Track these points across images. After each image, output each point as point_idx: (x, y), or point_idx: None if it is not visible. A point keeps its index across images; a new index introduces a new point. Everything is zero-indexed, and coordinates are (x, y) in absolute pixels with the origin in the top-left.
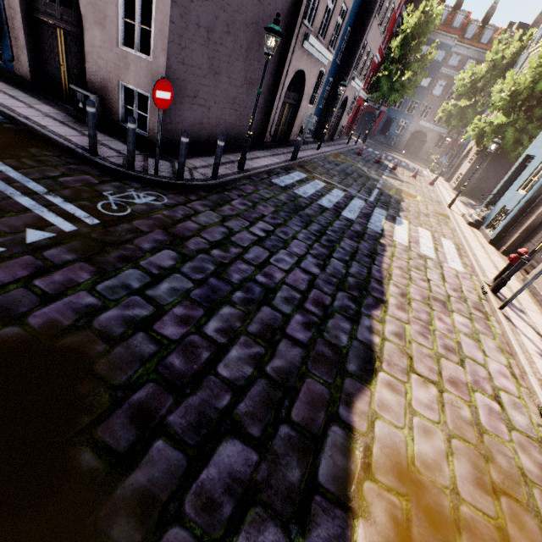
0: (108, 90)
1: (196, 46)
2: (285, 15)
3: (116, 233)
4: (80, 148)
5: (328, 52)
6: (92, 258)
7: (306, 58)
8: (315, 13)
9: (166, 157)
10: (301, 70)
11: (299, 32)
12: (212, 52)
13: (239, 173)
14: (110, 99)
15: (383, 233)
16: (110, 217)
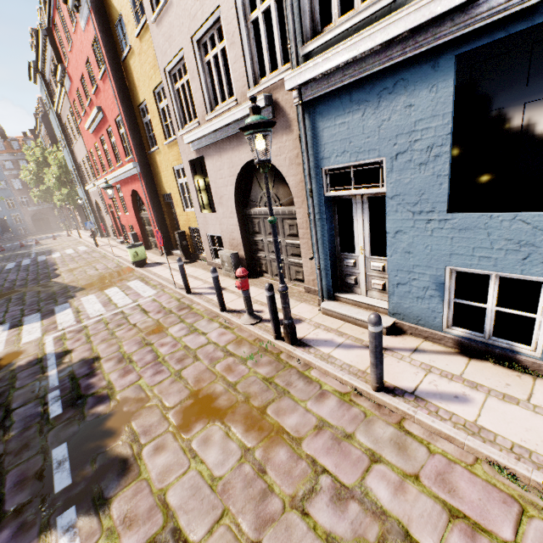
0: None
1: None
2: None
3: None
4: None
5: None
6: None
7: None
8: None
9: None
10: None
11: None
12: None
13: None
14: None
15: (47, 259)
16: None
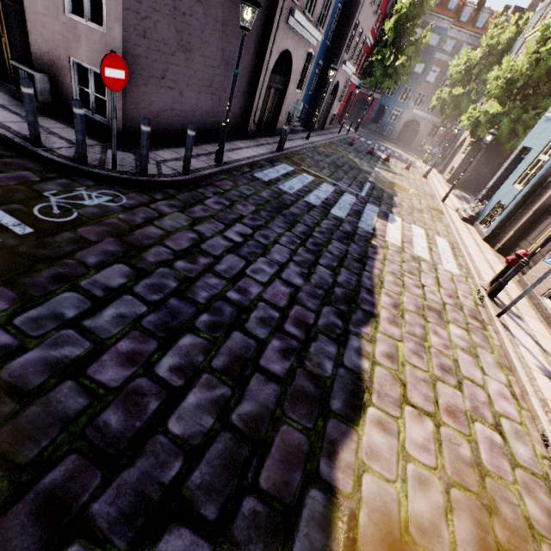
0: (58, 67)
1: (160, 16)
2: None
3: (53, 244)
4: (20, 137)
5: (316, 31)
6: (15, 280)
7: (293, 36)
8: None
9: (130, 148)
10: (287, 51)
11: (283, 6)
12: (181, 25)
13: (216, 166)
14: (61, 79)
15: (374, 232)
16: (48, 224)
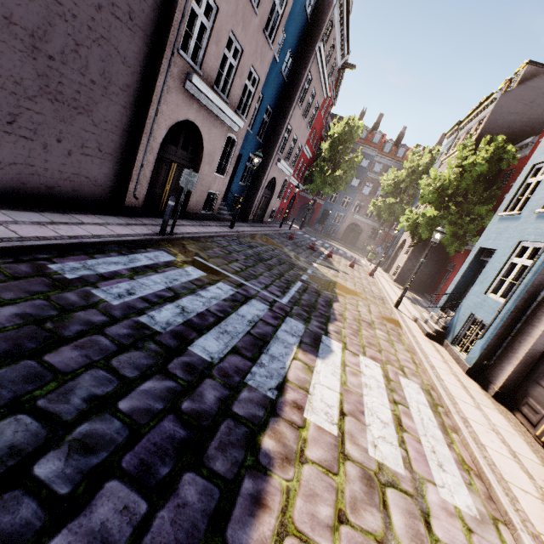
0: None
1: None
2: (141, 28)
3: None
4: None
5: (234, 114)
6: None
7: (199, 109)
8: (204, 54)
9: None
10: (193, 125)
11: (171, 61)
12: None
13: None
14: None
15: (280, 397)
16: None
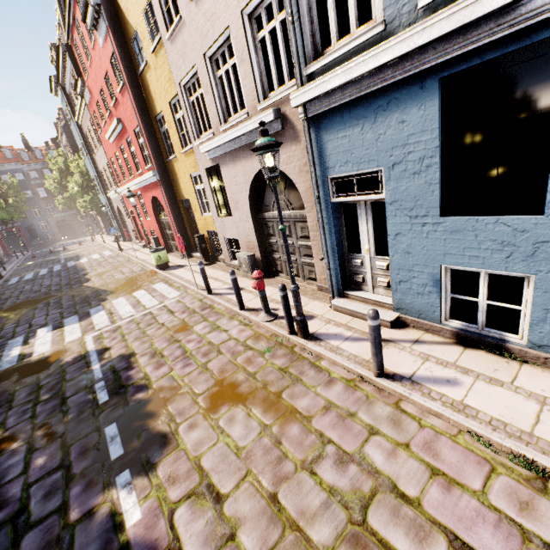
0: None
1: None
2: None
3: None
4: None
5: None
6: None
7: None
8: None
9: None
10: None
11: None
12: None
13: None
14: None
15: (76, 264)
16: None
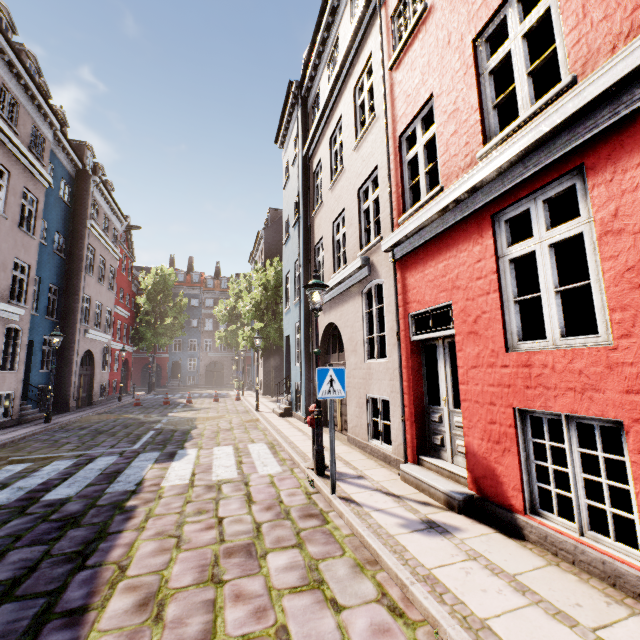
0: None
1: None
2: None
3: None
4: None
5: (9, 305)
6: None
7: None
8: None
9: None
10: None
11: None
12: None
13: None
14: None
15: (139, 486)
16: None
